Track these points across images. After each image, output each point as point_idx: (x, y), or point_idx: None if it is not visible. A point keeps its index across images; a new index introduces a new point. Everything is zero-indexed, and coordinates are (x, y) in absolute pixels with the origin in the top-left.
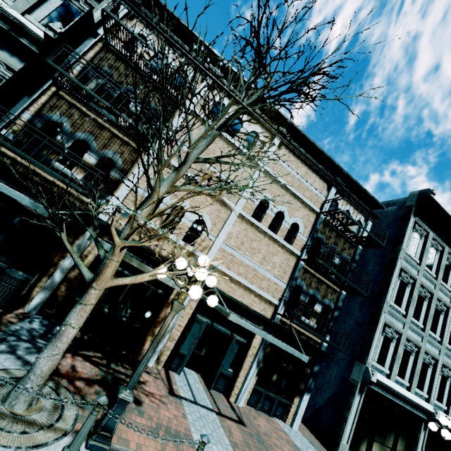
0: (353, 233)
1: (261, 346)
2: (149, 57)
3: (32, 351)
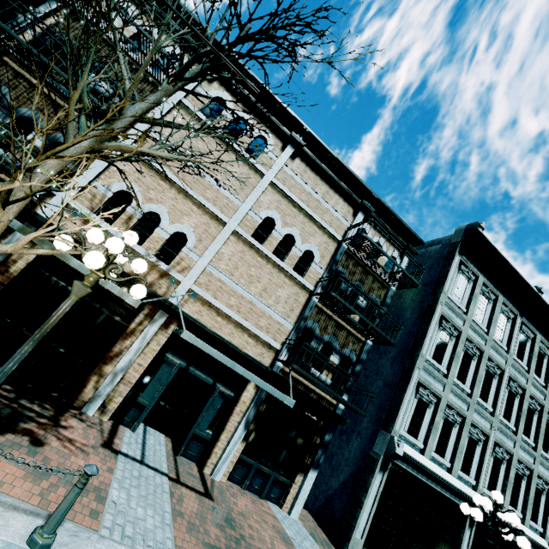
0: (382, 268)
1: (252, 401)
2: (130, 34)
3: None
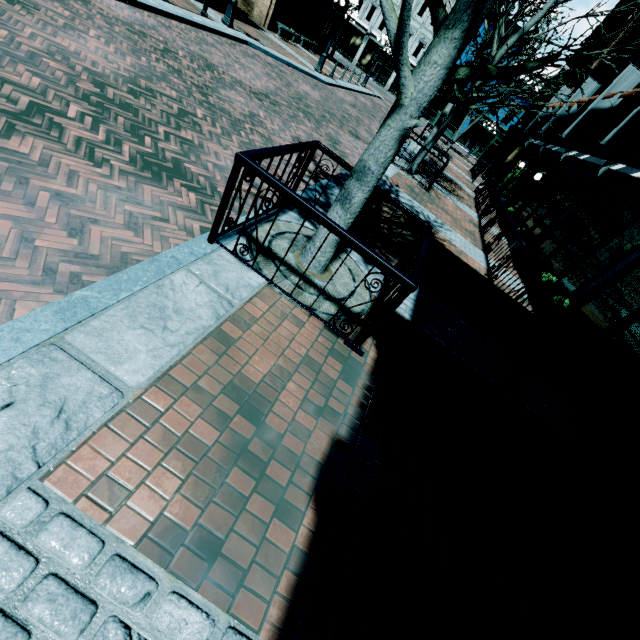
0: None
1: None
2: None
3: None
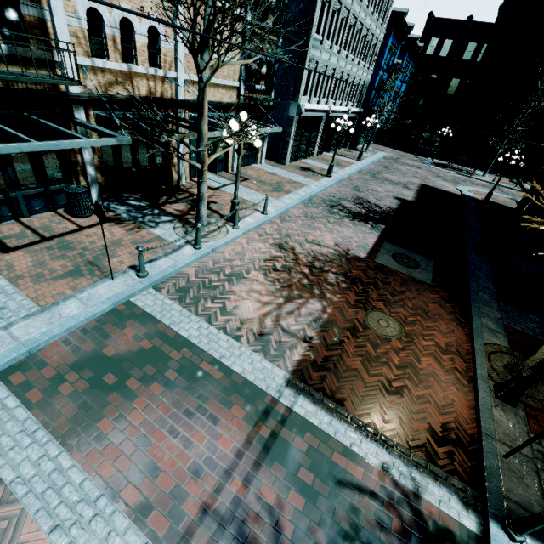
0: None
1: None
2: None
3: (158, 218)
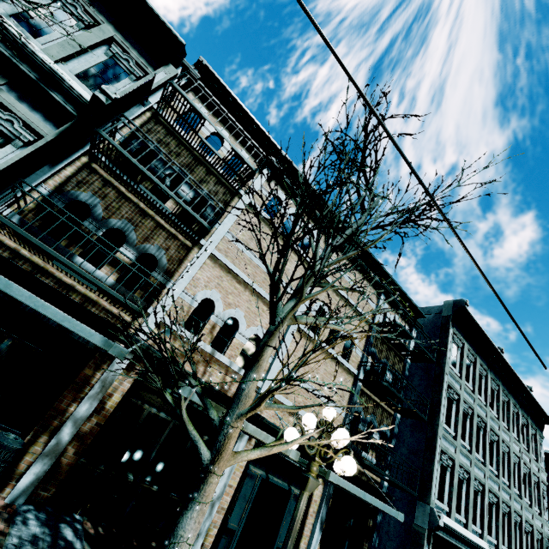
0: (404, 346)
1: (323, 499)
2: (203, 136)
3: None
